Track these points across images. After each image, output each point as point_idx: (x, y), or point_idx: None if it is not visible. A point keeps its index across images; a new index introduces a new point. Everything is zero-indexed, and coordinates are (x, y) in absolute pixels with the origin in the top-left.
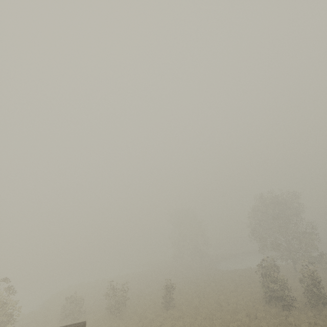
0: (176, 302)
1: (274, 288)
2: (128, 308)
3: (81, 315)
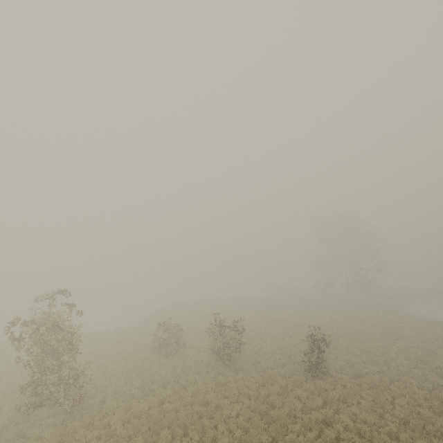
0: (329, 364)
1: None
2: (245, 354)
3: (180, 348)
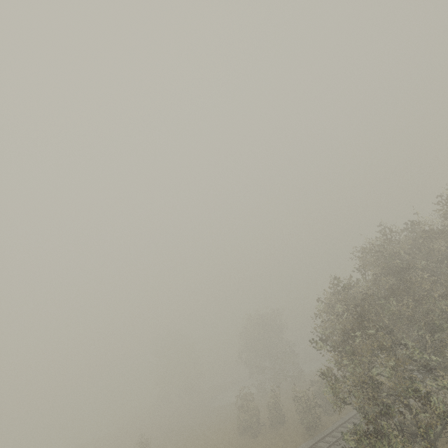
0: None
1: (245, 418)
2: None
3: None
